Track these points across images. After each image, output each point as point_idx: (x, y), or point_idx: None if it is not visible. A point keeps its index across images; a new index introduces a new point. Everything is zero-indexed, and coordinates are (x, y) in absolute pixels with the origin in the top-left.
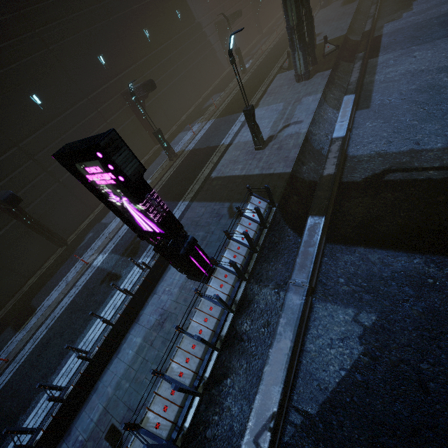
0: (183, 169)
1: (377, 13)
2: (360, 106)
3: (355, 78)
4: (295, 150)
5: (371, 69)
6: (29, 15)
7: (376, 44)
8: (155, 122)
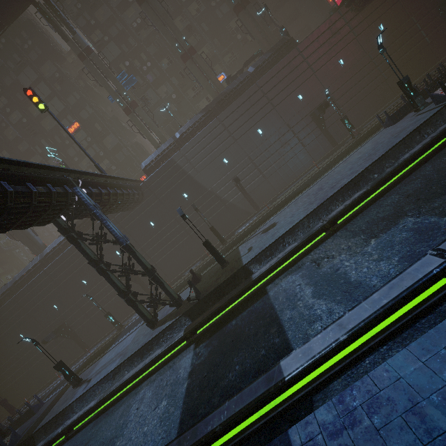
0: (102, 349)
1: (370, 204)
2: (100, 417)
3: (126, 377)
4: (51, 417)
5: (166, 367)
6: None
7: (235, 314)
8: None
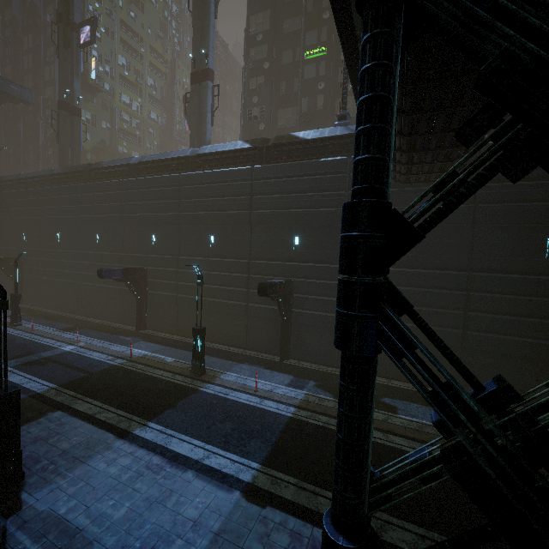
0: (142, 384)
1: None
2: None
3: None
4: None
5: None
6: (257, 185)
7: None
8: (310, 336)
